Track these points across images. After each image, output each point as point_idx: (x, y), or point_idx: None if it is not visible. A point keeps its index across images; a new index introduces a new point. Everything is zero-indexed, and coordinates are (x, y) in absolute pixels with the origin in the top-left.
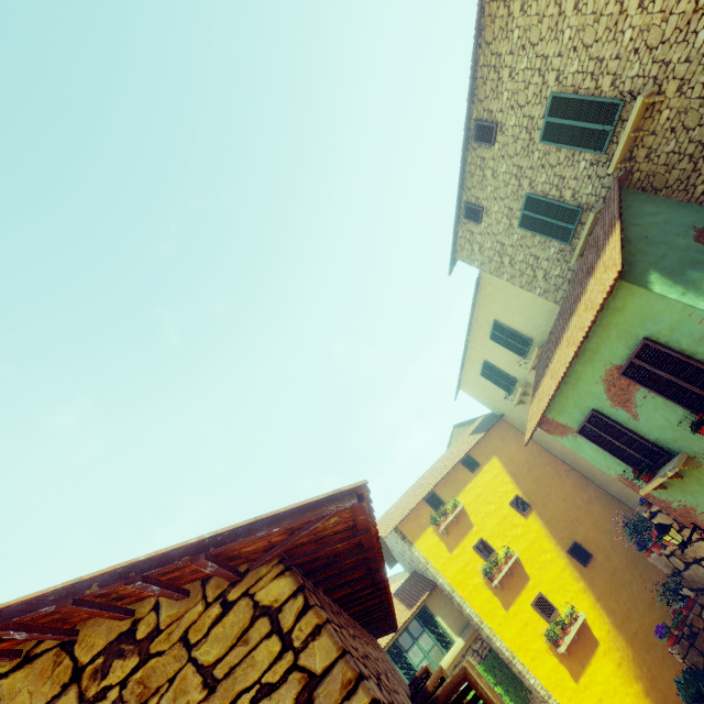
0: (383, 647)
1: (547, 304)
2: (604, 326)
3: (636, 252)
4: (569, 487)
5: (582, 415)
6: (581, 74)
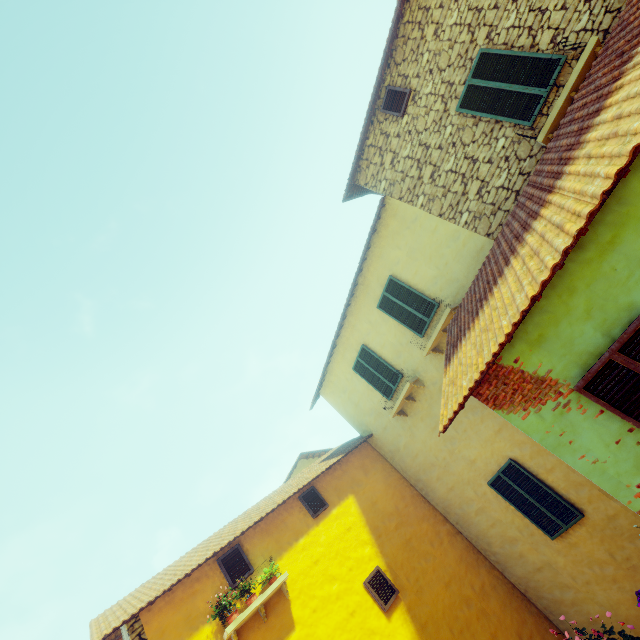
0: None
1: (474, 239)
2: None
3: None
4: (453, 562)
5: (603, 337)
6: None
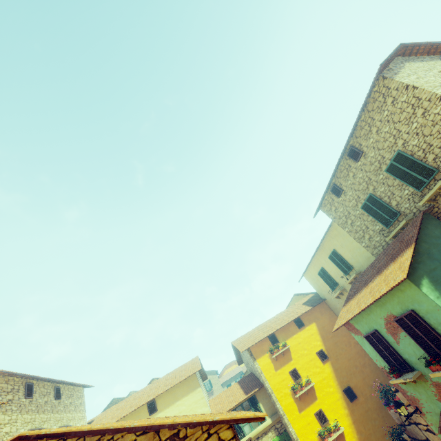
0: (227, 410)
1: (367, 253)
2: (392, 294)
3: (420, 261)
4: (354, 353)
5: (369, 329)
6: (417, 147)
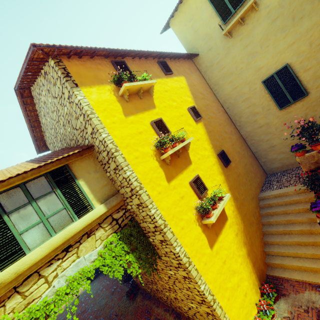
0: None
1: None
2: None
3: None
4: (223, 120)
5: None
6: None
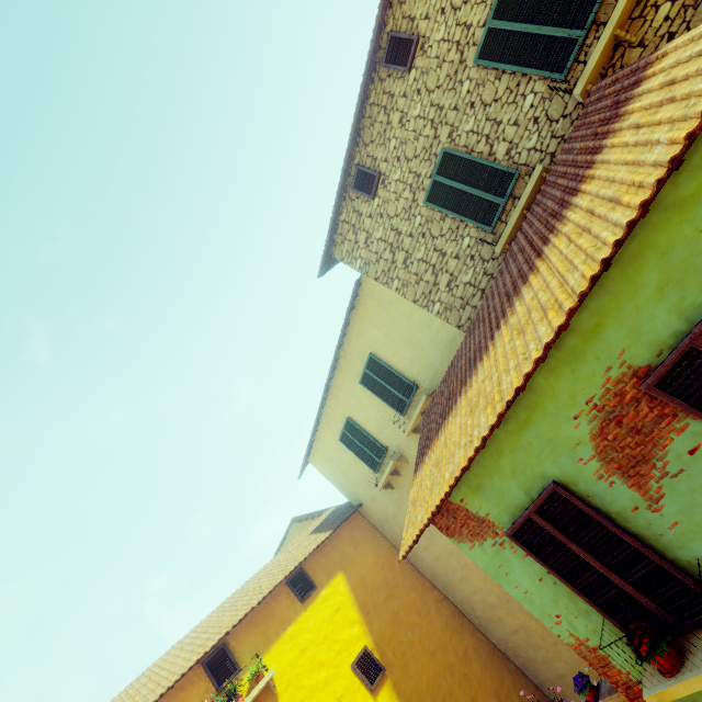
0: None
1: (446, 328)
2: (630, 259)
3: None
4: (439, 630)
5: (525, 495)
6: None
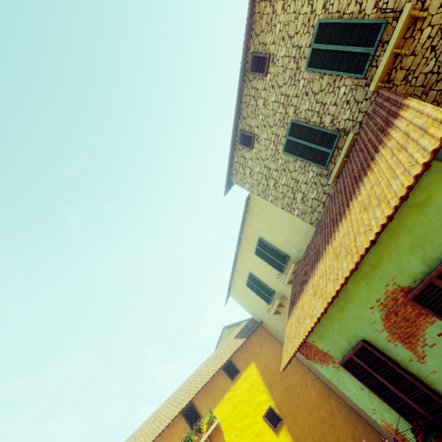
0: None
1: (303, 224)
2: (392, 230)
3: None
4: (314, 397)
5: (348, 344)
6: None
